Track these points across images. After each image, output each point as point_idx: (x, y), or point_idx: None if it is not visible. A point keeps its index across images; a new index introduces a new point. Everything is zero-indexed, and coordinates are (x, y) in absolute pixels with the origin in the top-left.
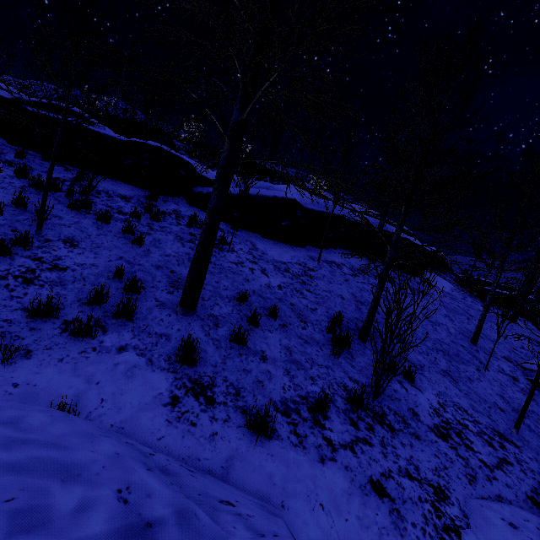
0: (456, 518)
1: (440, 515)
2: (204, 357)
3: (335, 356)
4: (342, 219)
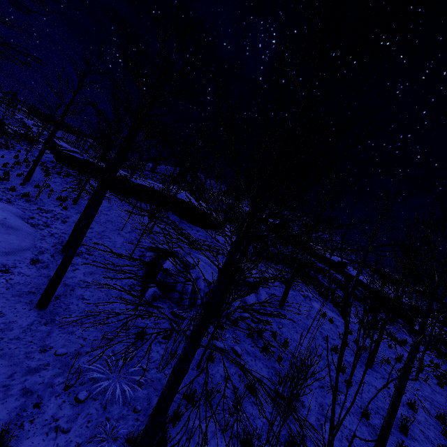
0: (2, 201)
1: (0, 199)
2: (10, 182)
3: (48, 197)
4: (145, 187)
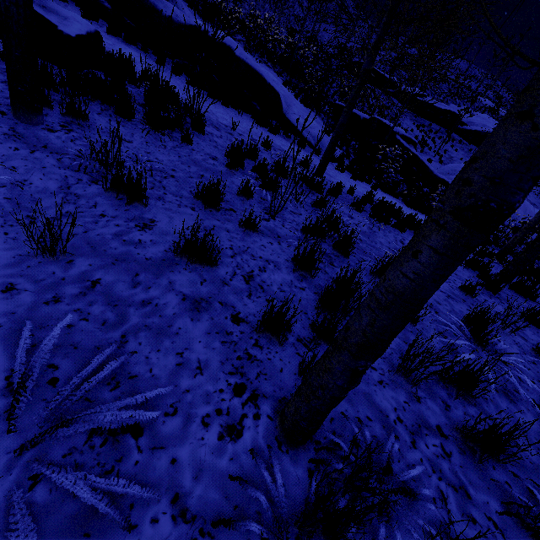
0: None
1: None
2: None
3: None
4: None
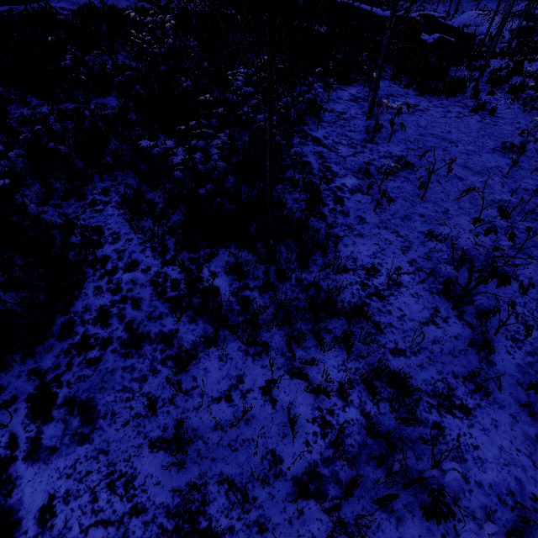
0: None
1: None
2: None
3: None
4: None
